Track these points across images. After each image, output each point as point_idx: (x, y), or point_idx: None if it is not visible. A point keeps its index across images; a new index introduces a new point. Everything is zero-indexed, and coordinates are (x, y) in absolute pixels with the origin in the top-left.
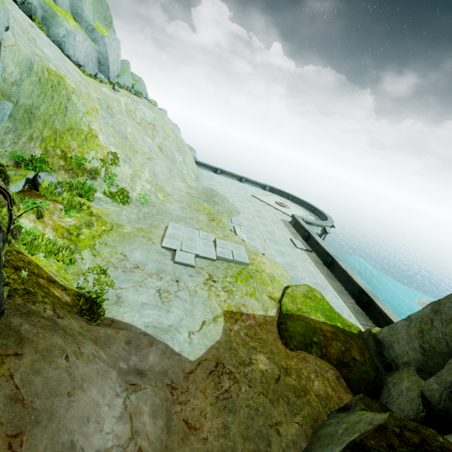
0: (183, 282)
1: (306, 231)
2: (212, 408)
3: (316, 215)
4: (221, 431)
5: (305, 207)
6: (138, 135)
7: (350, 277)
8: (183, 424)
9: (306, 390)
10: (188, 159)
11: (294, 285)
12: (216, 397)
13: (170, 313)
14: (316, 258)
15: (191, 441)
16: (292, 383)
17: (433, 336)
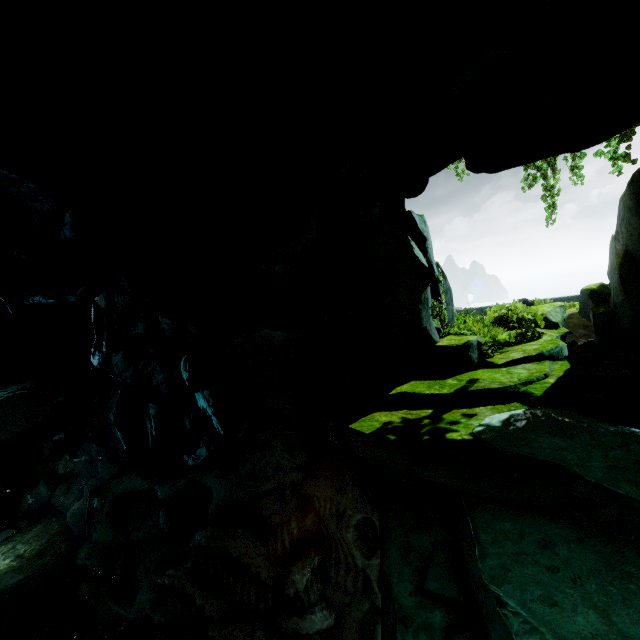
0: None
1: (482, 309)
2: None
3: None
4: None
5: None
6: None
7: (564, 298)
8: None
9: None
10: None
11: None
12: None
13: None
14: None
15: None
16: None
17: None
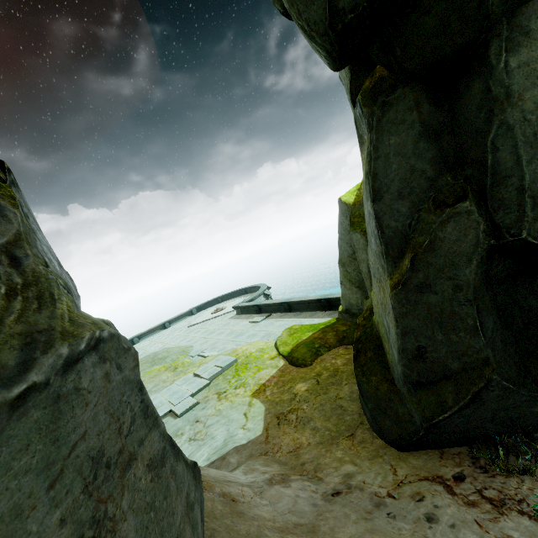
0: (202, 416)
1: (253, 306)
2: (298, 432)
3: (251, 293)
4: (313, 433)
5: (237, 295)
6: None
7: (306, 301)
8: (290, 454)
9: (336, 369)
10: None
11: (278, 337)
12: (295, 427)
13: (216, 437)
14: (278, 315)
15: (302, 452)
16: (327, 375)
17: (354, 277)
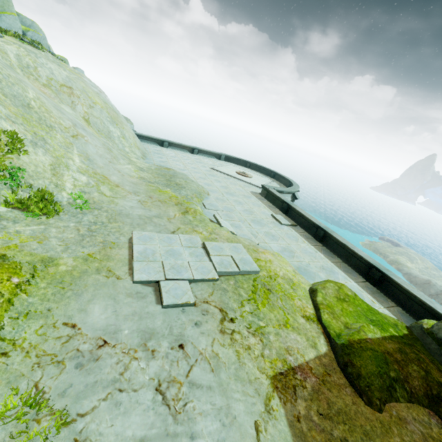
0: (191, 343)
1: (284, 202)
2: None
3: (278, 180)
4: None
5: (264, 173)
6: (48, 102)
7: (353, 252)
8: None
9: None
10: (127, 133)
11: (321, 287)
12: None
13: (198, 441)
14: (304, 233)
15: None
16: None
17: None
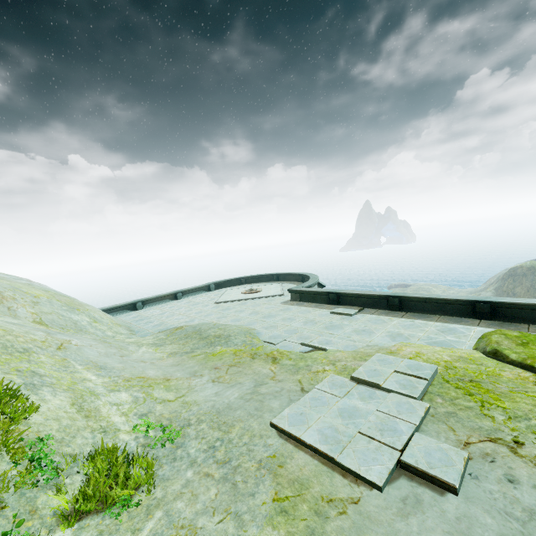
0: None
1: (329, 294)
2: None
3: (285, 280)
4: None
5: (265, 280)
6: None
7: (443, 300)
8: None
9: None
10: (96, 313)
11: (496, 345)
12: None
13: None
14: (378, 311)
15: None
16: None
17: None
